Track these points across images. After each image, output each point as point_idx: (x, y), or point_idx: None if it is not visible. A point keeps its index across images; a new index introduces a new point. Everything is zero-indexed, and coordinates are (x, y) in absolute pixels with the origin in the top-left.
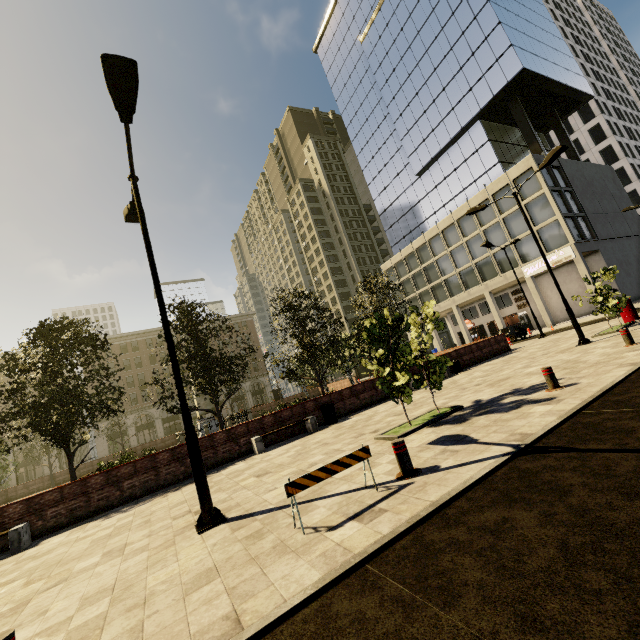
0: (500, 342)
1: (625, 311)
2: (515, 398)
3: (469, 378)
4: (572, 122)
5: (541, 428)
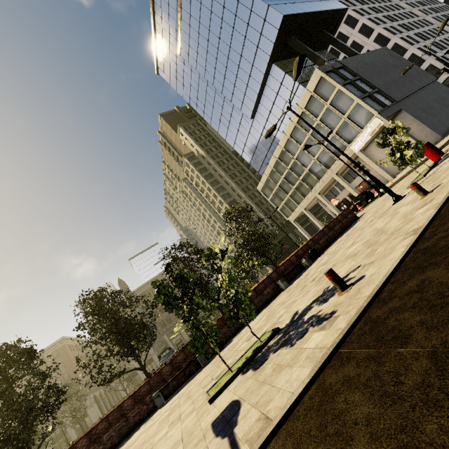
0: (347, 215)
1: (429, 153)
2: (314, 310)
3: (316, 267)
4: (344, 32)
5: (284, 404)
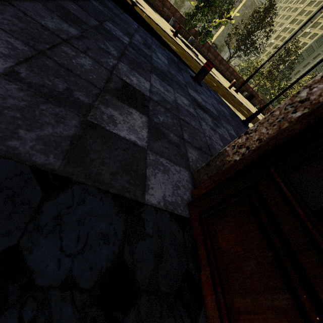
0: None
1: None
2: None
3: None
4: None
5: None
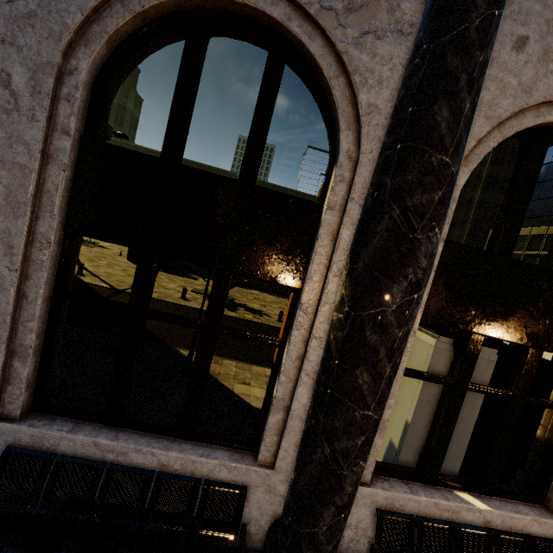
0: None
1: None
2: None
3: None
4: None
5: None
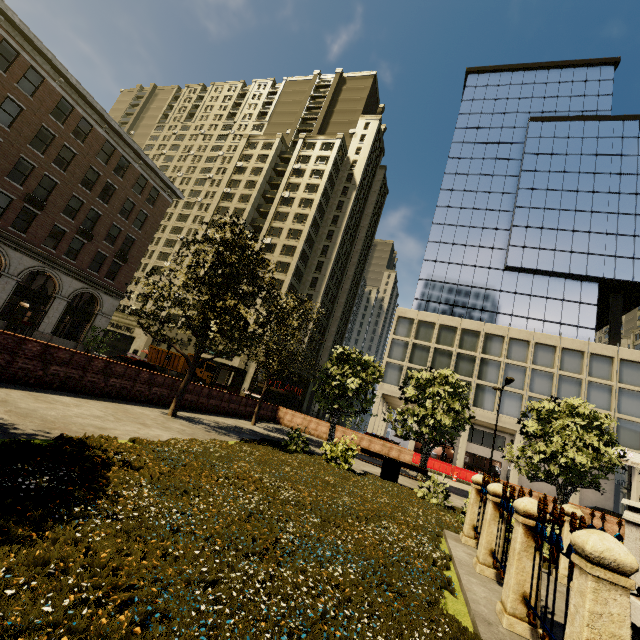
0: None
1: None
2: None
3: None
4: None
5: None
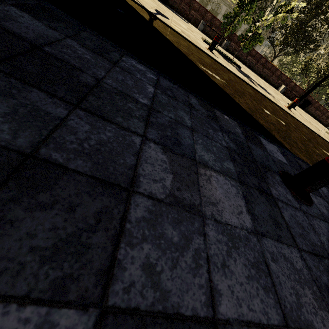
0: None
1: None
2: None
3: None
4: None
5: None
